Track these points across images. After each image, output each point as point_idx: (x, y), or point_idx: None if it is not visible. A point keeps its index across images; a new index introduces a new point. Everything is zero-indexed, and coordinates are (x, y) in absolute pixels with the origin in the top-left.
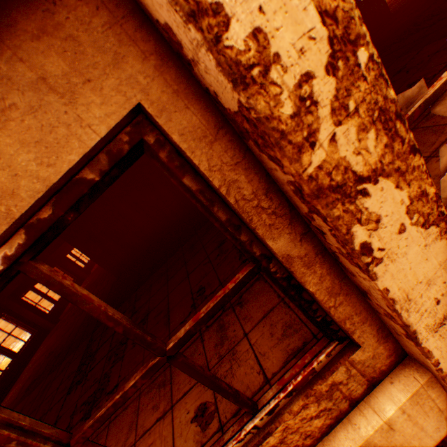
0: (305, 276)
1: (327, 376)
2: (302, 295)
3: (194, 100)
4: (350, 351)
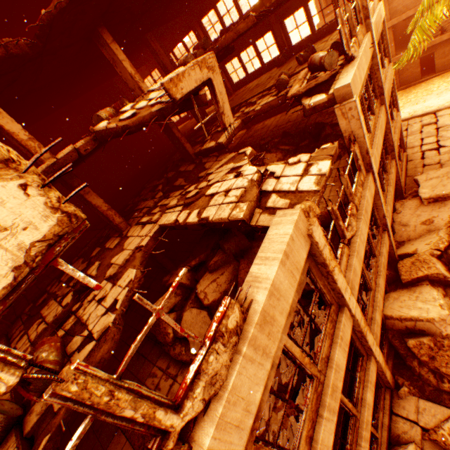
0: (359, 346)
1: (362, 364)
2: (357, 349)
3: (352, 329)
4: (363, 357)
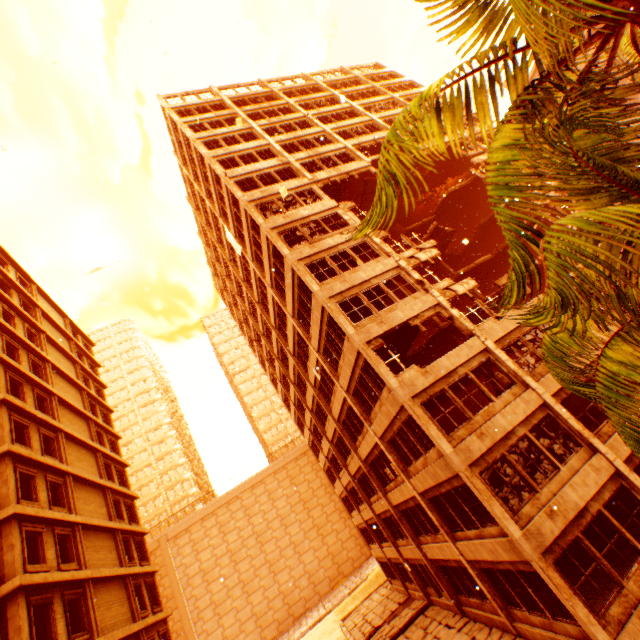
0: None
1: None
2: None
3: None
4: None
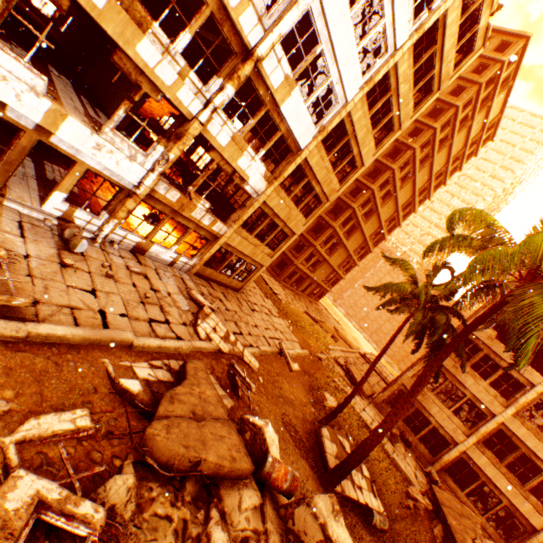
0: None
1: None
2: None
3: None
4: None
